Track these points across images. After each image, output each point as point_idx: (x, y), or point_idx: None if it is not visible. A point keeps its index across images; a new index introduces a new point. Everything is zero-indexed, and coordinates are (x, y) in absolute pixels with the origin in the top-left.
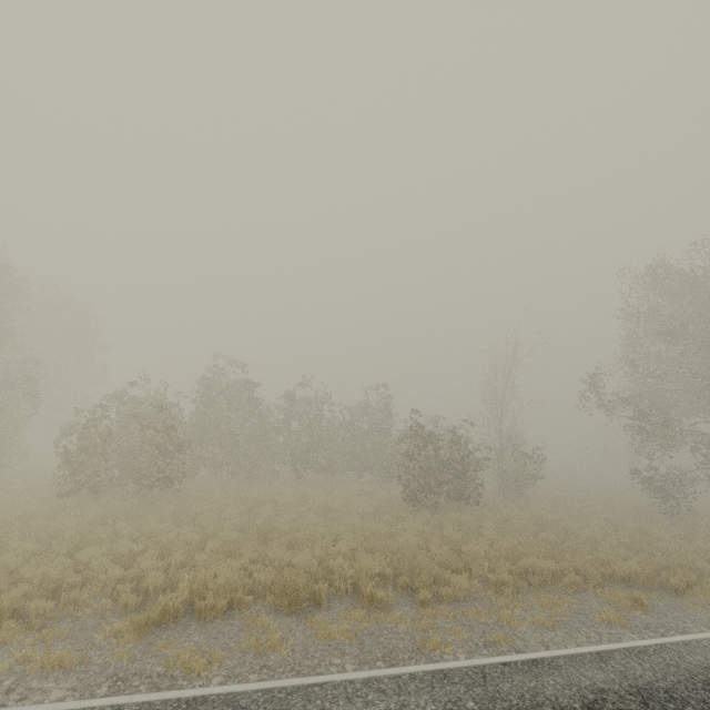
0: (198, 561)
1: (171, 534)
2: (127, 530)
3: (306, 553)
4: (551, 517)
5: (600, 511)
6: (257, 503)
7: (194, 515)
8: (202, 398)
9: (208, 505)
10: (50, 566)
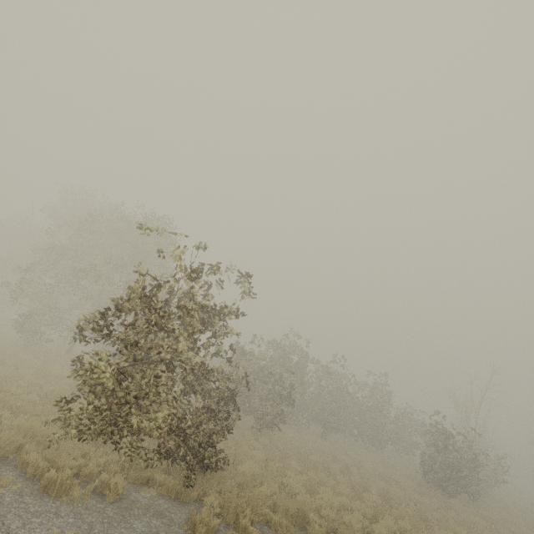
0: (403, 528)
1: (348, 489)
2: (312, 476)
3: (443, 532)
4: None
5: None
6: (333, 458)
7: (315, 464)
8: (278, 358)
9: (317, 456)
10: (351, 515)
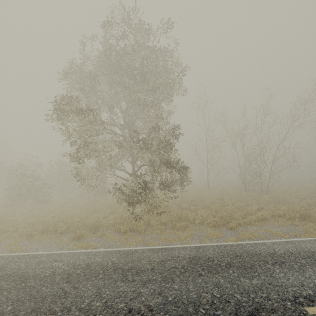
0: None
1: None
2: None
3: None
4: (51, 207)
5: (98, 203)
6: None
7: None
8: None
9: None
10: None
